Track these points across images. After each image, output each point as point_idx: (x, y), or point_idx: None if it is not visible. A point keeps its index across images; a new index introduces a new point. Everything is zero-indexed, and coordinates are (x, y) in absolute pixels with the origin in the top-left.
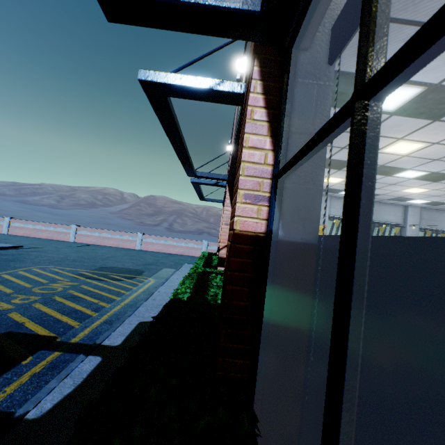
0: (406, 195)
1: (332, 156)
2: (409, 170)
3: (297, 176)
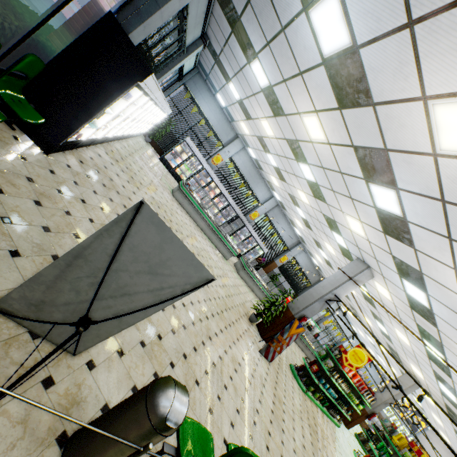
0: (273, 184)
1: (244, 101)
2: (271, 155)
3: (137, 8)
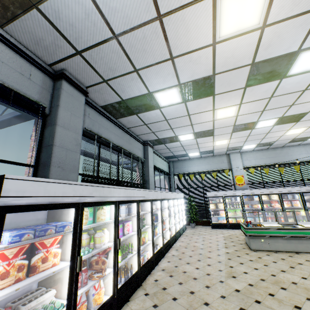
0: (297, 136)
1: (194, 130)
2: (259, 122)
3: (42, 164)
